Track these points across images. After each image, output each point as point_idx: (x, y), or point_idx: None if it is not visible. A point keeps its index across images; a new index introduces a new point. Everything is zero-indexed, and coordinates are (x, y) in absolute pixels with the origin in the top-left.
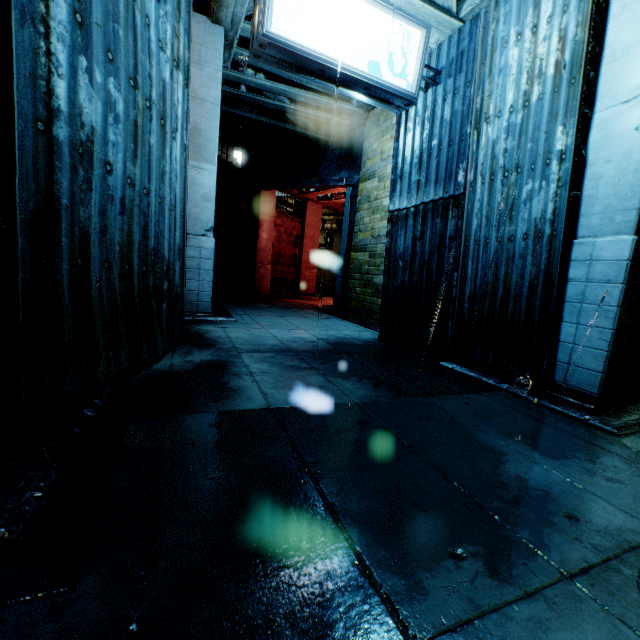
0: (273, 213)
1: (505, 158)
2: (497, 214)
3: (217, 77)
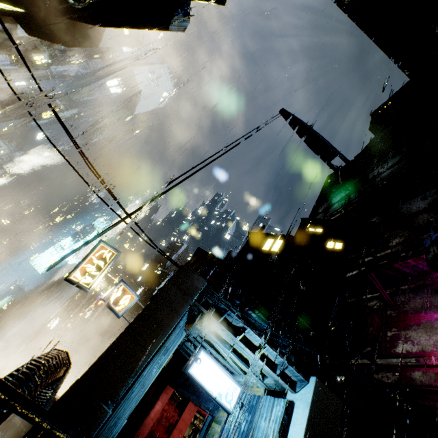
0: (166, 401)
1: None
2: None
3: (174, 347)
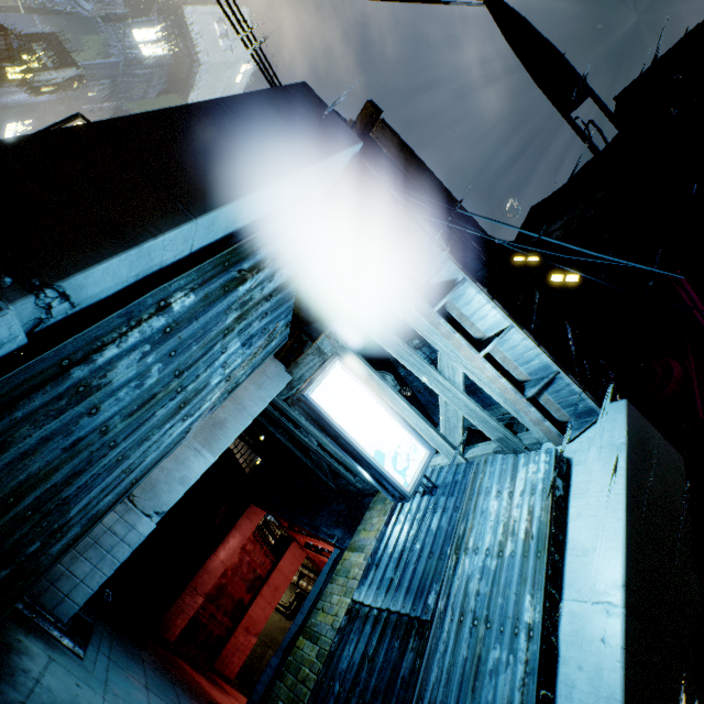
0: (249, 533)
1: (477, 601)
2: (460, 673)
3: (267, 400)
